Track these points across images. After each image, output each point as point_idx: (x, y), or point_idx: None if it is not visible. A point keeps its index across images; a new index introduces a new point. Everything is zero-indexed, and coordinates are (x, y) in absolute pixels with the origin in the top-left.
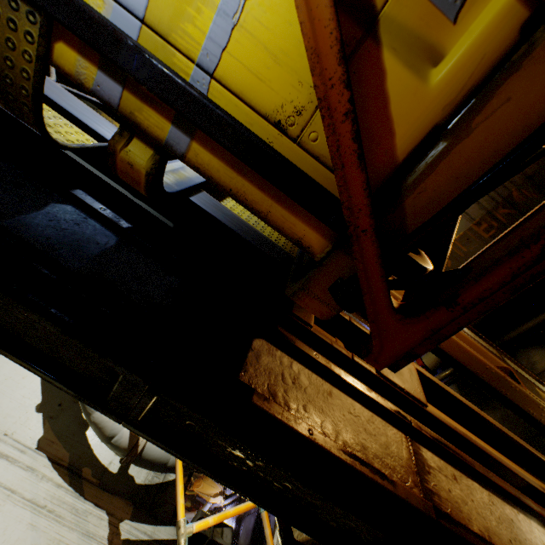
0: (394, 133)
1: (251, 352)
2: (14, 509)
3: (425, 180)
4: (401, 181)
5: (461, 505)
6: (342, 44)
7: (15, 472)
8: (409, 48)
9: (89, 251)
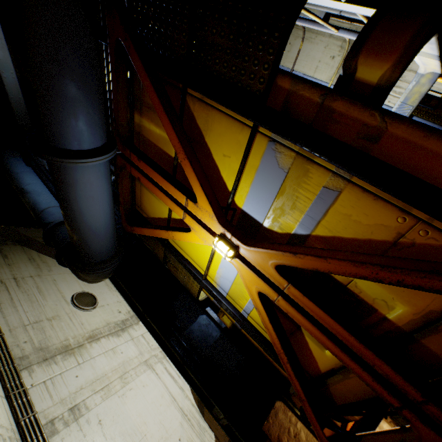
0: (317, 361)
1: (273, 409)
2: (175, 410)
3: (335, 384)
4: (325, 379)
5: None
6: (281, 345)
7: (176, 388)
8: (314, 339)
9: (210, 342)
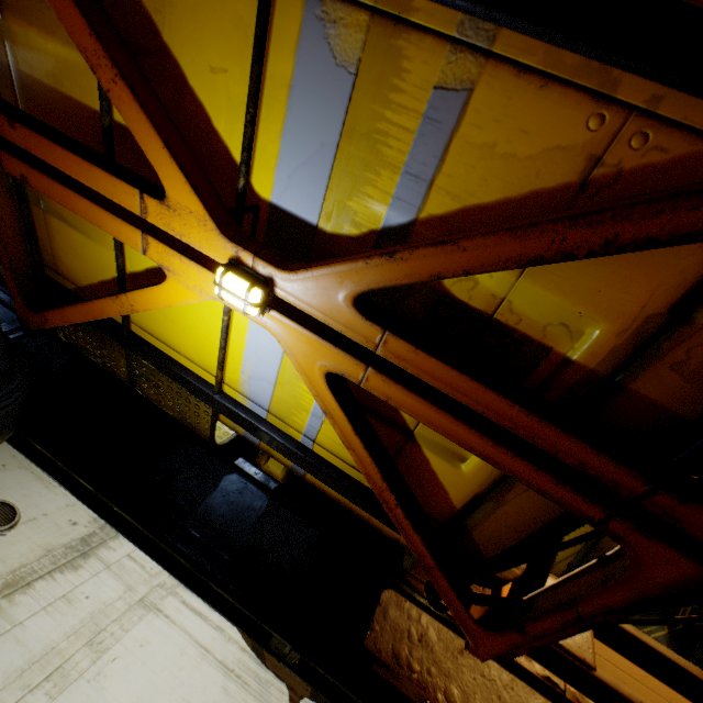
0: (447, 492)
1: (379, 606)
2: (210, 669)
3: (483, 523)
4: (464, 520)
5: None
6: (382, 474)
7: (208, 630)
8: (440, 450)
9: (250, 520)
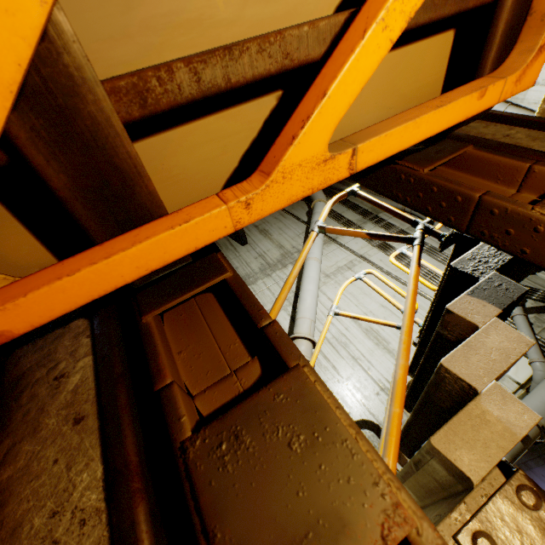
0: None
1: (61, 329)
2: None
3: None
4: None
5: None
6: None
7: None
8: None
9: None
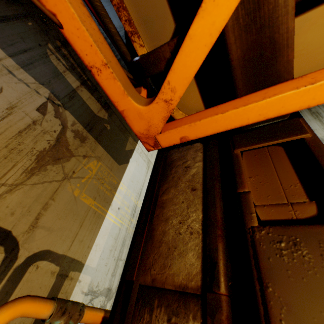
0: None
1: (189, 146)
2: None
3: None
4: None
5: None
6: None
7: None
8: None
9: None
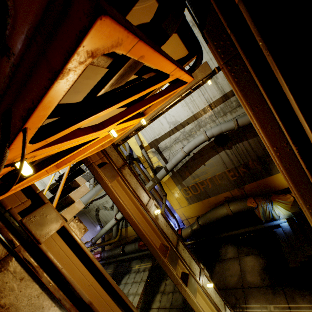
0: None
1: None
2: None
3: None
4: None
5: (6, 290)
6: None
7: None
8: None
9: None
